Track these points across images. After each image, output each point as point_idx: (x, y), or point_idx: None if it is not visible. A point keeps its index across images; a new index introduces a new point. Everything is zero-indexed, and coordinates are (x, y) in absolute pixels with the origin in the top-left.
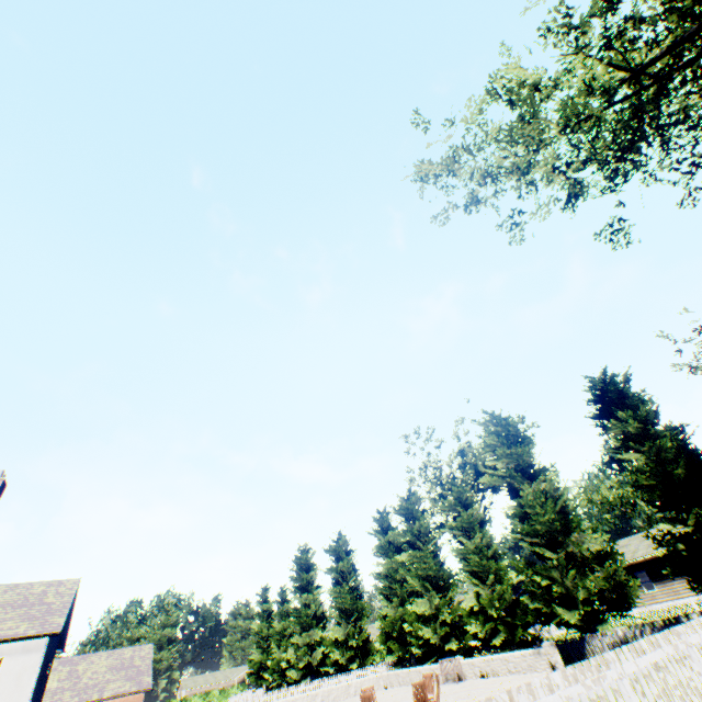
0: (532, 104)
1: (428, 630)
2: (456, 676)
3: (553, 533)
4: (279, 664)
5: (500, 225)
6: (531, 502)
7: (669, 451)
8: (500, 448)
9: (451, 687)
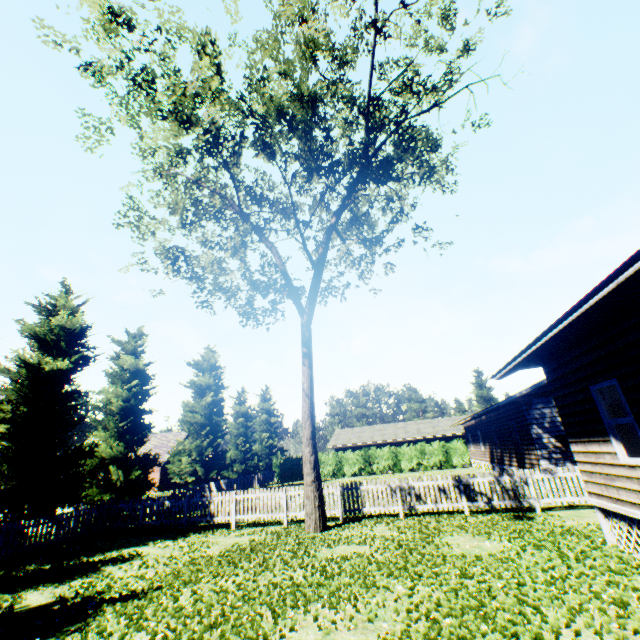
0: None
1: None
2: None
3: None
4: None
5: None
6: None
7: None
8: None
9: None
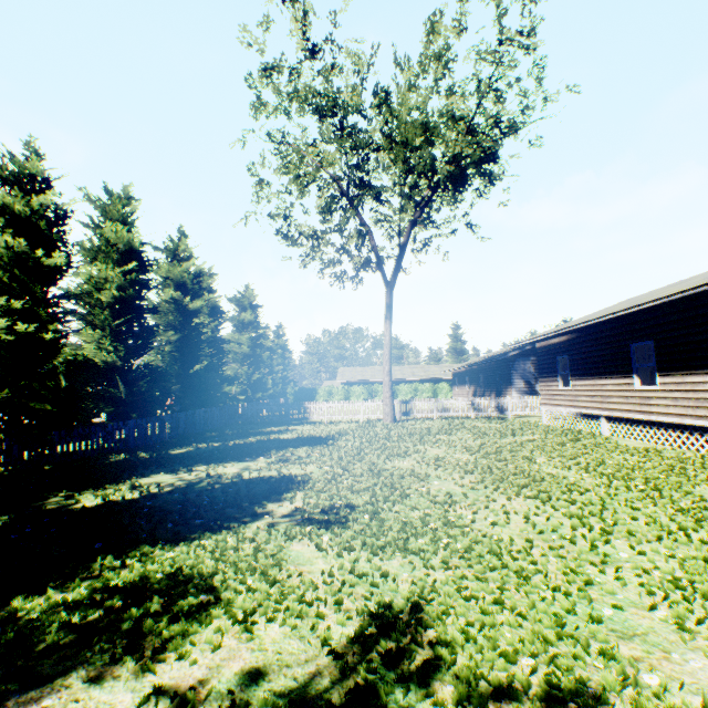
0: None
1: None
2: None
3: None
4: None
5: None
6: None
7: None
8: None
9: None
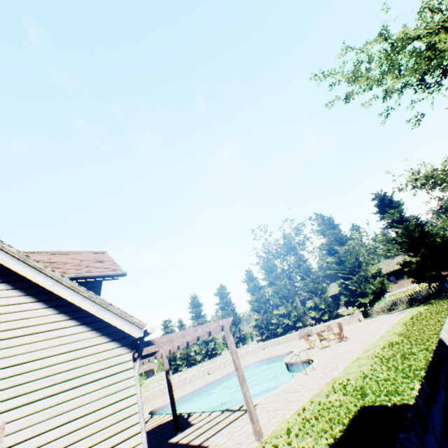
0: (402, 47)
1: (286, 320)
2: (307, 335)
3: (353, 268)
4: (184, 355)
5: (380, 114)
6: (344, 255)
7: (412, 226)
8: (329, 230)
9: (311, 337)
